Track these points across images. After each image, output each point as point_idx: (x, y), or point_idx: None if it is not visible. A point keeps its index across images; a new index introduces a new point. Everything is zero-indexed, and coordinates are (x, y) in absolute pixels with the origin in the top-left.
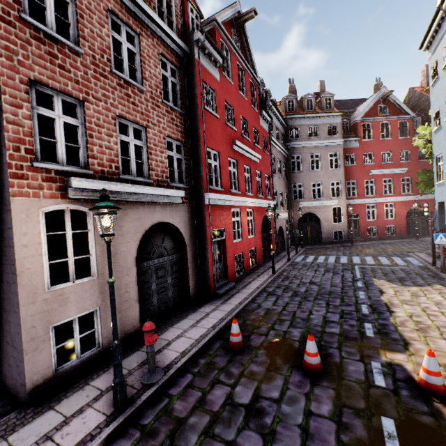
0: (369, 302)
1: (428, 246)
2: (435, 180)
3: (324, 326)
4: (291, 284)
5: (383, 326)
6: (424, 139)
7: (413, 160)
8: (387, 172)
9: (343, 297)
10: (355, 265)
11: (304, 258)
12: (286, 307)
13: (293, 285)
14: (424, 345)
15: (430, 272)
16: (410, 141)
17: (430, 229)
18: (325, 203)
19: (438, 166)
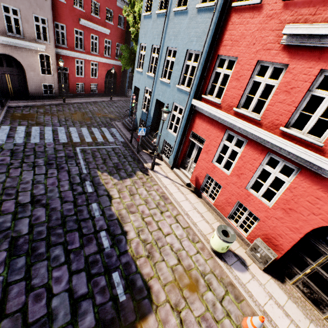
0: (106, 224)
1: (120, 110)
2: (136, 66)
3: (76, 320)
4: (2, 218)
5: (127, 269)
6: (132, 14)
7: (115, 24)
8: (95, 28)
9: (80, 224)
10: (77, 147)
11: (11, 133)
12: (5, 305)
13: (5, 220)
14: (158, 281)
15: (131, 152)
16: (115, 0)
17: (133, 117)
18: (29, 45)
19: (140, 54)
